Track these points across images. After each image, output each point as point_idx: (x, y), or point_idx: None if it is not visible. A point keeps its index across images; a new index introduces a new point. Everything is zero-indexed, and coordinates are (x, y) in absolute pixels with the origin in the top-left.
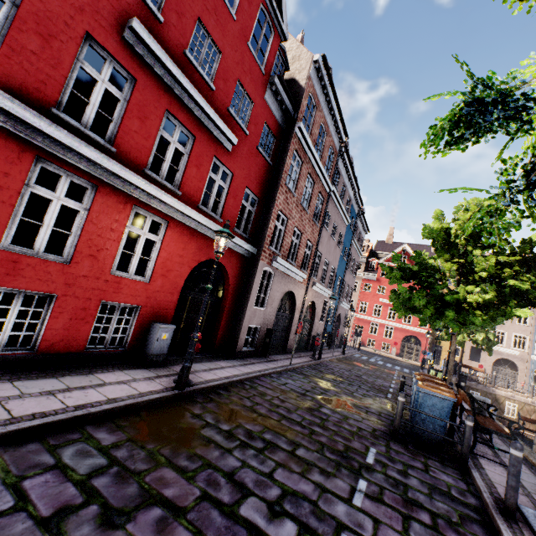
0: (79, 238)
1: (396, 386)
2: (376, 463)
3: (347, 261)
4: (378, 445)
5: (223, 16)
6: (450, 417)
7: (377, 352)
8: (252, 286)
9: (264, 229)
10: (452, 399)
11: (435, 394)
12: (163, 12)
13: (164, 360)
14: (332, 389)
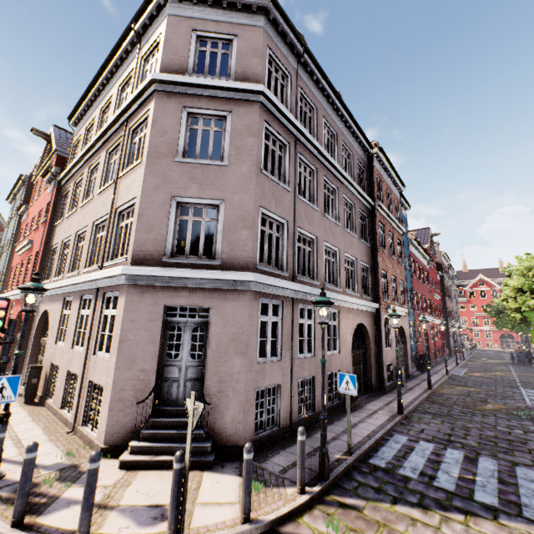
0: (437, 335)
1: (508, 358)
2: (511, 365)
3: (455, 303)
4: (510, 364)
5: (433, 272)
6: (527, 358)
7: (484, 348)
8: (449, 333)
9: (445, 314)
10: (524, 352)
11: (520, 352)
12: (432, 285)
13: (448, 357)
14: (488, 360)
